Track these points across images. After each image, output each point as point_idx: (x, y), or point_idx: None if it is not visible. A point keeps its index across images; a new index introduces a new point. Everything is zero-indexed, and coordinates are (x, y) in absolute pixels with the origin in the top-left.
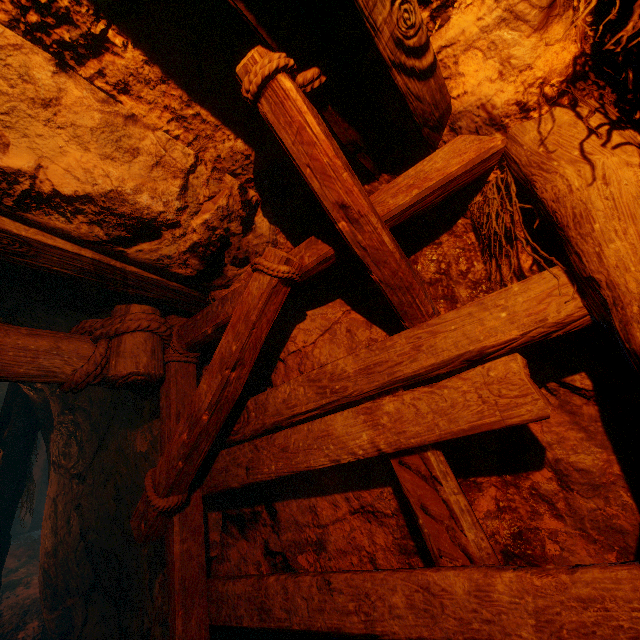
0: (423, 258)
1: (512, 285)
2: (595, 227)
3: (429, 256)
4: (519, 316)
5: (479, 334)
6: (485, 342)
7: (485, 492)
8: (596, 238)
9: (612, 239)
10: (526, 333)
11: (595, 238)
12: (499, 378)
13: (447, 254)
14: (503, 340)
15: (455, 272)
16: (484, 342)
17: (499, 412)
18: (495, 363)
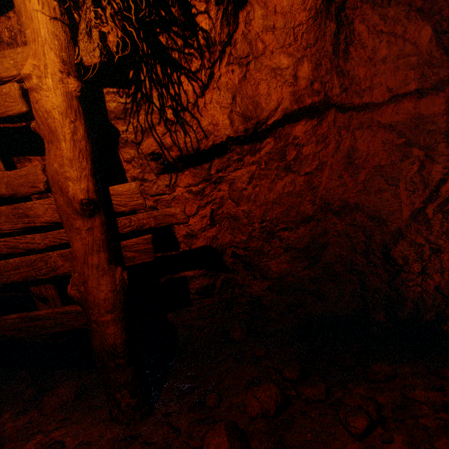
0: (2, 25)
1: (18, 48)
2: (24, 20)
3: (5, 24)
4: (18, 64)
5: (1, 70)
6: (3, 74)
7: (33, 163)
8: (25, 26)
9: (28, 28)
10: (20, 74)
11: (25, 26)
12: (7, 93)
13: (15, 27)
14: (11, 75)
15: (20, 41)
16: (2, 74)
17: (5, 109)
18: (6, 86)
